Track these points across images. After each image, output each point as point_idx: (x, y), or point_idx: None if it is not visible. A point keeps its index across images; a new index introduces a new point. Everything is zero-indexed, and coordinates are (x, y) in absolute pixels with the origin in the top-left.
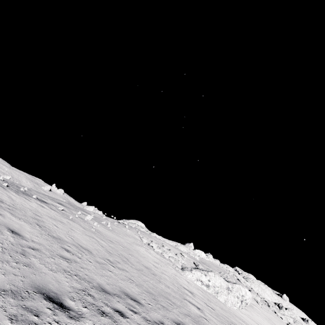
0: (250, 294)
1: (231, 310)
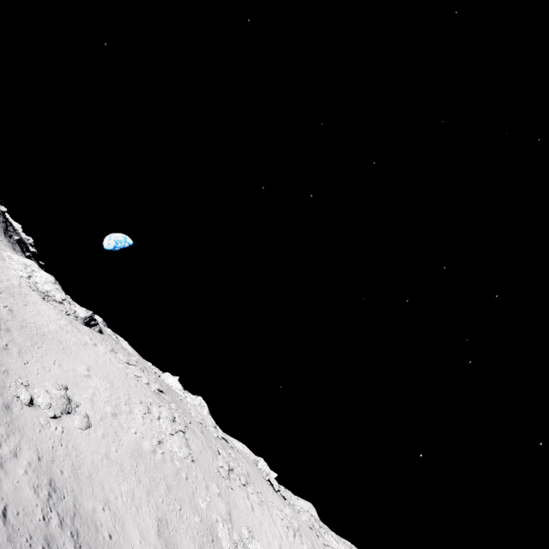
0: (45, 274)
1: None
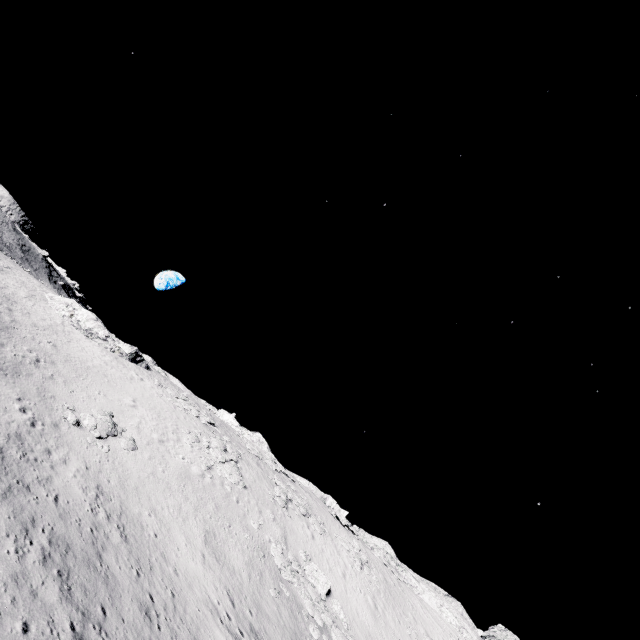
0: (86, 312)
1: (41, 300)
